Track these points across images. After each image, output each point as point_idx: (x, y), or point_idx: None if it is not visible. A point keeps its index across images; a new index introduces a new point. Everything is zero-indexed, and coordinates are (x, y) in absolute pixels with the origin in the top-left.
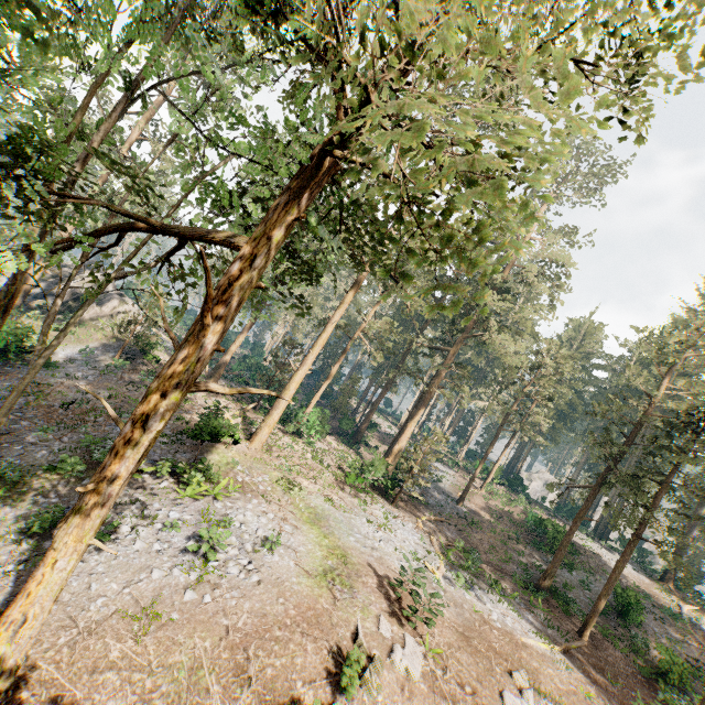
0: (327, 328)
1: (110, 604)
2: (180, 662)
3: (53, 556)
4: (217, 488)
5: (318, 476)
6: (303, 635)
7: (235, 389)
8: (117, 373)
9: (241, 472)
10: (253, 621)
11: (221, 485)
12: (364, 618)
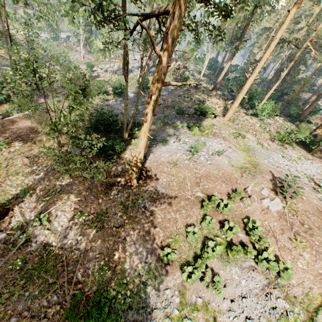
0: (271, 46)
1: (165, 159)
2: (180, 176)
3: (140, 137)
4: (203, 133)
5: (258, 134)
6: (222, 181)
7: (181, 83)
8: (175, 93)
9: (216, 128)
10: (205, 173)
11: (205, 132)
12: (254, 186)
